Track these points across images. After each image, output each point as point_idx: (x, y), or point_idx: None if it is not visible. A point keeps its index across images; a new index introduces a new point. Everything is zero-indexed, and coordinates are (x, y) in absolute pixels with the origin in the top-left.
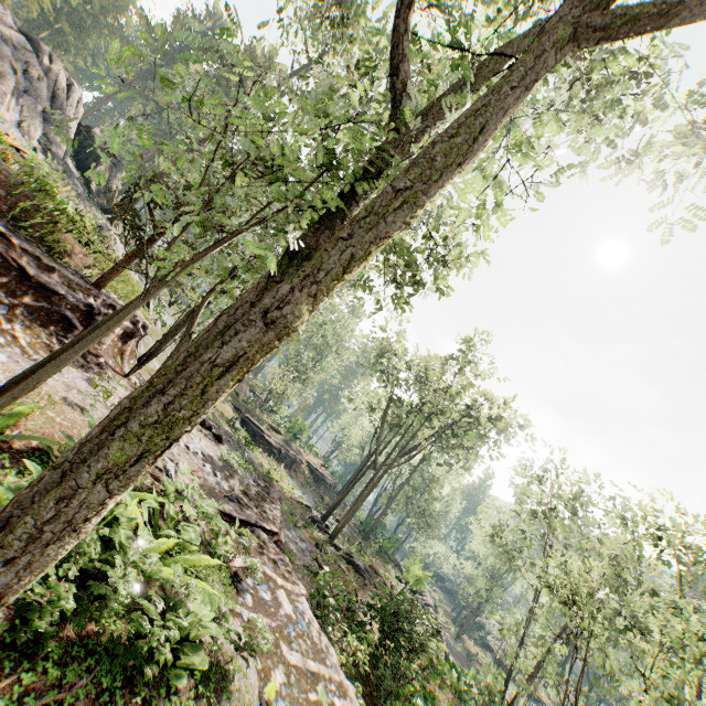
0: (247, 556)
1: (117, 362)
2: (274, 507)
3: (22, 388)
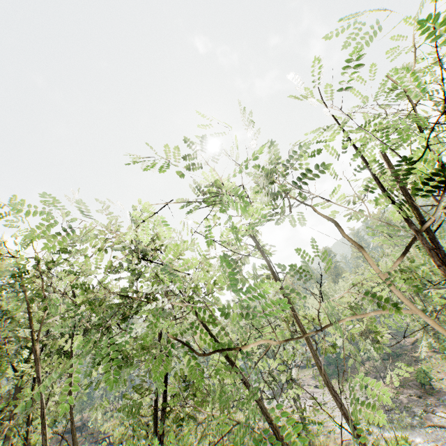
0: None
1: None
2: None
3: None
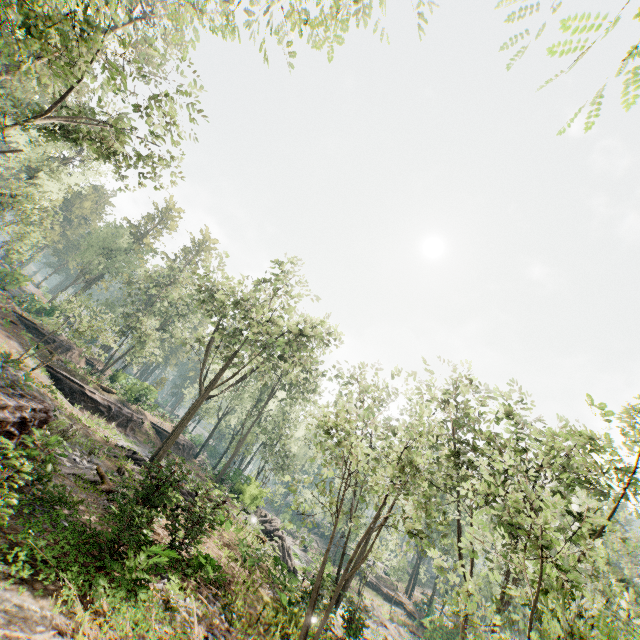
0: None
1: None
2: (8, 398)
3: None
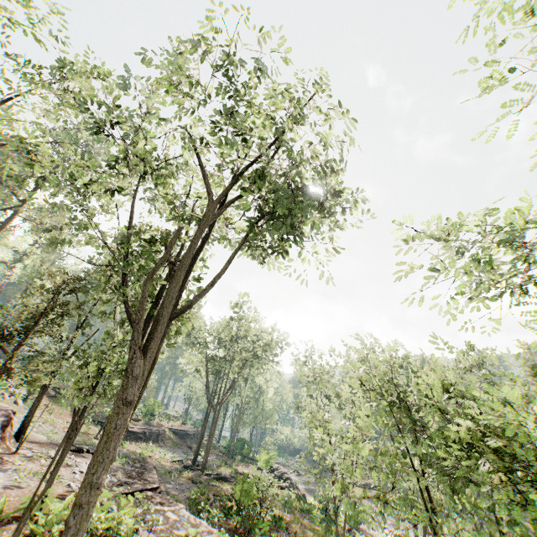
0: (142, 504)
1: (4, 447)
2: (151, 475)
3: (51, 481)
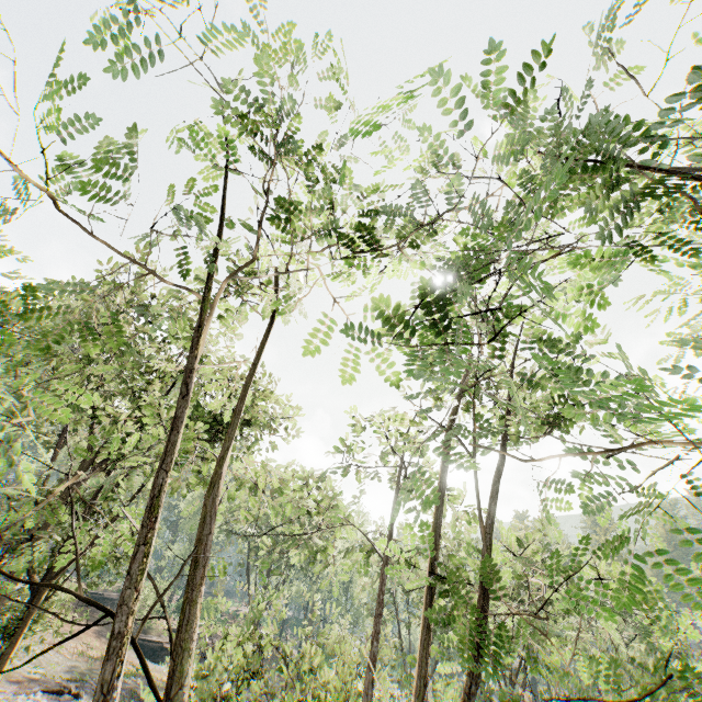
0: None
1: None
2: None
3: None
